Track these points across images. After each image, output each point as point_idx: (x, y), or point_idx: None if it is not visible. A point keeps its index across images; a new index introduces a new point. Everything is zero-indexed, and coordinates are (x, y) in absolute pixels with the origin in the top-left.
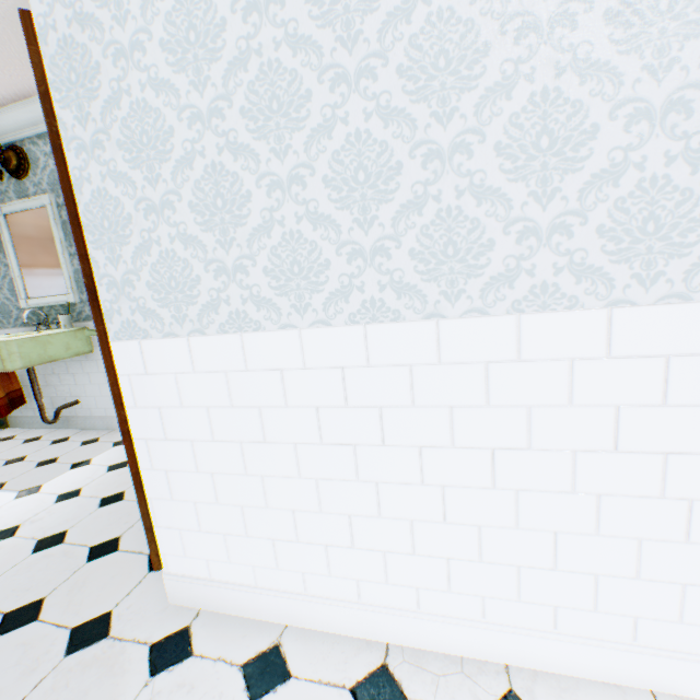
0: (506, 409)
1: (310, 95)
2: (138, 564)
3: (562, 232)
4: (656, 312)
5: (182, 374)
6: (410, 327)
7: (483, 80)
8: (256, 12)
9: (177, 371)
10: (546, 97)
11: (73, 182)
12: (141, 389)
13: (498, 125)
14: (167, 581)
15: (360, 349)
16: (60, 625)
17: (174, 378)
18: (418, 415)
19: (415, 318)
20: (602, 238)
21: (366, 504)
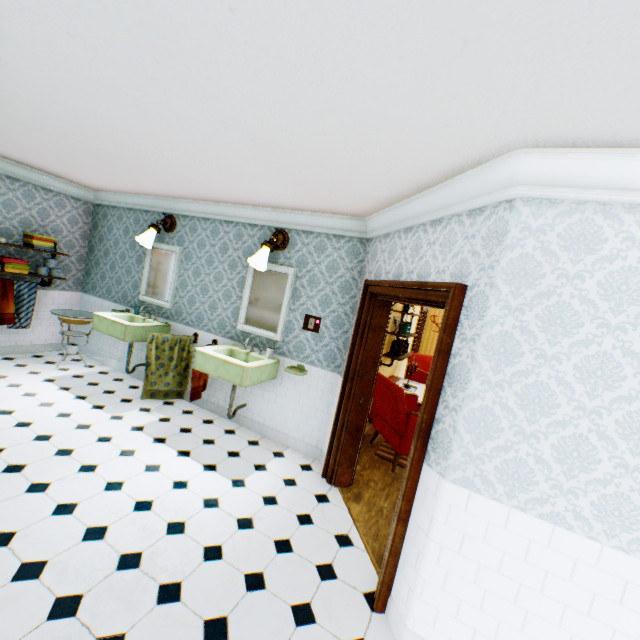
0: None
1: None
2: (359, 599)
3: None
4: None
5: (492, 523)
6: None
7: None
8: None
9: (490, 520)
10: None
11: (469, 393)
12: (454, 516)
13: None
14: (408, 635)
15: None
16: (334, 634)
17: (485, 523)
18: None
19: None
20: None
21: None
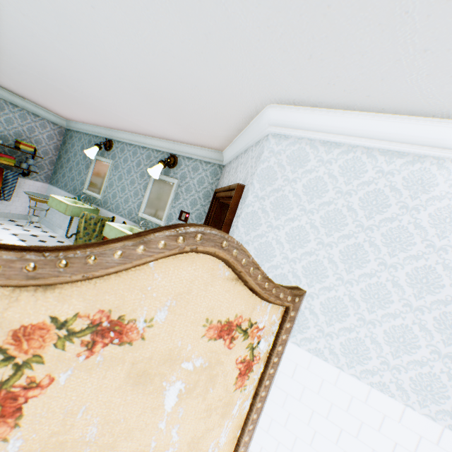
0: (353, 417)
1: (327, 276)
2: None
3: (397, 370)
4: (421, 417)
5: None
6: (329, 366)
7: (387, 309)
8: (321, 244)
9: None
10: (406, 327)
11: None
12: None
13: (387, 324)
14: None
15: (306, 361)
16: None
17: None
18: (318, 397)
19: (332, 364)
20: (410, 381)
21: (281, 418)
